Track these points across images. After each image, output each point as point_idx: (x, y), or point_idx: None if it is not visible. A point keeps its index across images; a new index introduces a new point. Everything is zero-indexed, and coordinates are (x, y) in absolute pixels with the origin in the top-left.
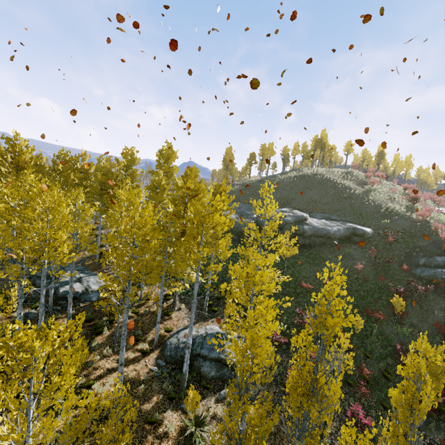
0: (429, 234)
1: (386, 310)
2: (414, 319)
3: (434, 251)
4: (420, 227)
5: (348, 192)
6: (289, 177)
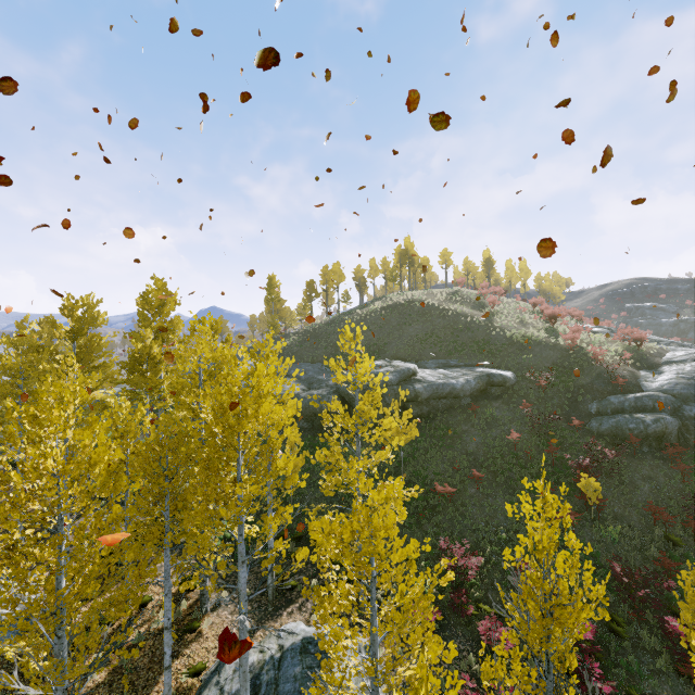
0: (589, 365)
1: (572, 501)
2: (616, 506)
3: (604, 389)
4: (574, 357)
5: (464, 320)
6: (374, 311)
